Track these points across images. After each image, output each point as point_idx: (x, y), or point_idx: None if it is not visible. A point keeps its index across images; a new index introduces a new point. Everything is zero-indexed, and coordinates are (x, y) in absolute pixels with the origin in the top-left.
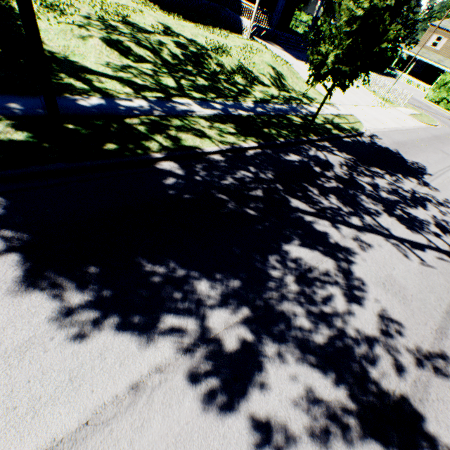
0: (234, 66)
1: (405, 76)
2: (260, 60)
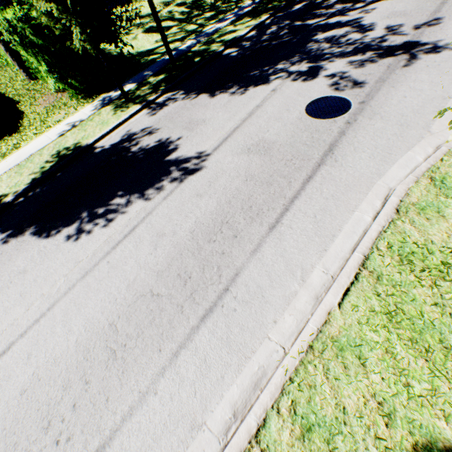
0: None
1: None
2: None
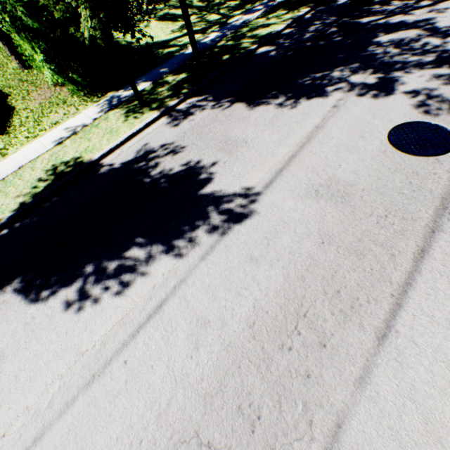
0: None
1: None
2: None
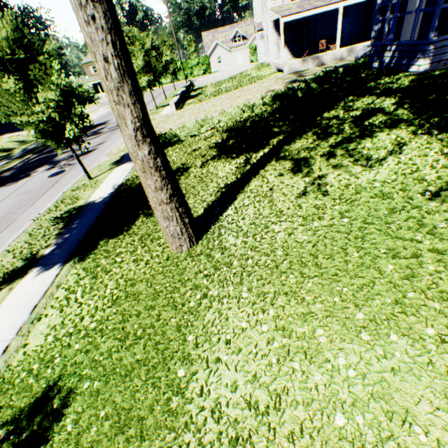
0: None
1: (103, 94)
2: (4, 143)
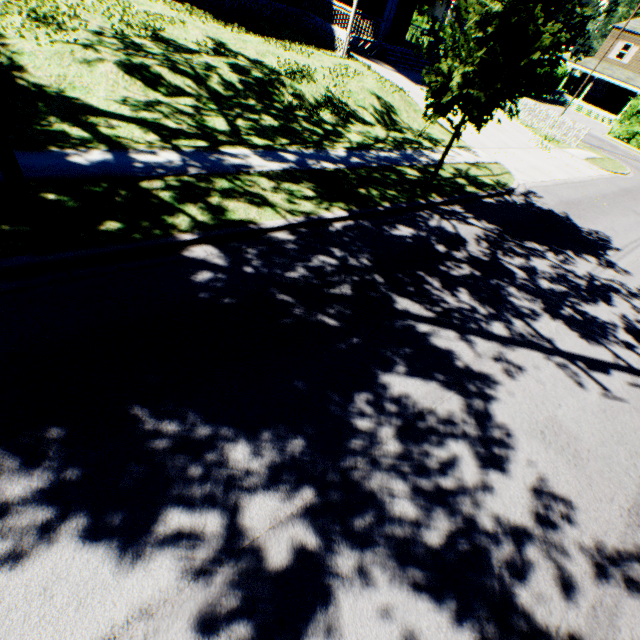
0: (320, 97)
1: (578, 103)
2: (359, 87)
